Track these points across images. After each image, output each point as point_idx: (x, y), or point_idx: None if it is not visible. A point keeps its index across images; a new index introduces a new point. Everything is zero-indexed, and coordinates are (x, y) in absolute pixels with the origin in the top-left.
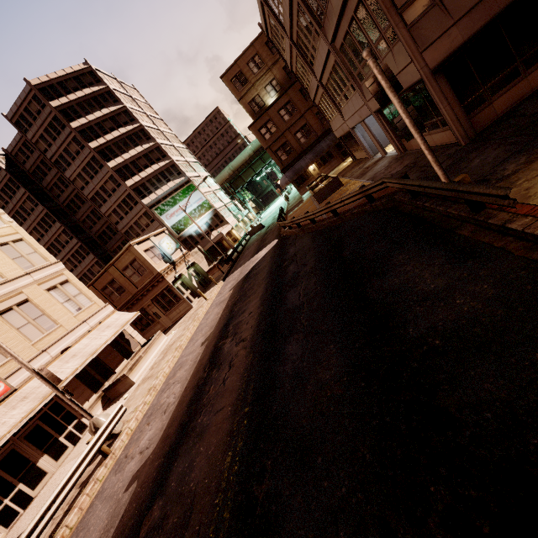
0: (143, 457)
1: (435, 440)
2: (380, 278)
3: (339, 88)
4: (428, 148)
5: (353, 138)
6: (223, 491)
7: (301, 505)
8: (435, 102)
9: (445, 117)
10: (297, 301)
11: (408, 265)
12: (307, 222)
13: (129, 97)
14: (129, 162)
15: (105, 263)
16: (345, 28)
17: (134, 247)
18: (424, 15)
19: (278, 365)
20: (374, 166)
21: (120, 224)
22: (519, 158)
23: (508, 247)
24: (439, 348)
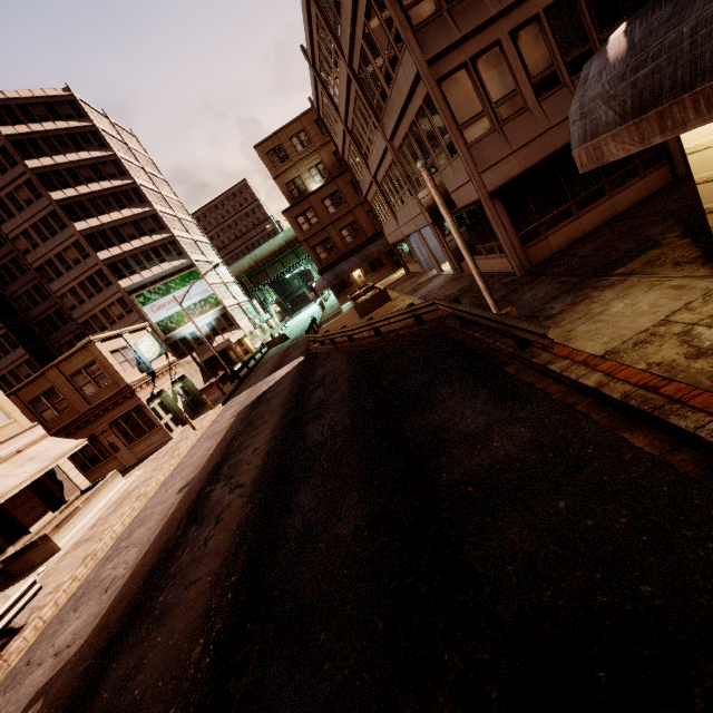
0: (59, 661)
1: (455, 601)
2: (419, 414)
3: (395, 190)
4: (479, 274)
5: (407, 247)
6: (184, 695)
7: (291, 698)
8: (492, 226)
9: (501, 243)
10: (319, 436)
11: (451, 400)
12: (343, 339)
13: (123, 144)
14: (109, 228)
15: (42, 364)
16: (406, 129)
17: (95, 345)
18: (484, 137)
19: (285, 518)
20: (428, 284)
21: (78, 309)
22: (566, 298)
23: (548, 389)
24: (471, 496)
